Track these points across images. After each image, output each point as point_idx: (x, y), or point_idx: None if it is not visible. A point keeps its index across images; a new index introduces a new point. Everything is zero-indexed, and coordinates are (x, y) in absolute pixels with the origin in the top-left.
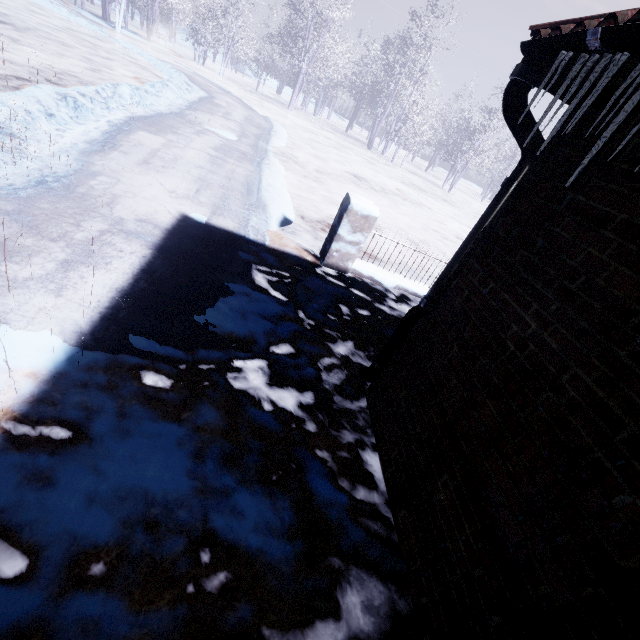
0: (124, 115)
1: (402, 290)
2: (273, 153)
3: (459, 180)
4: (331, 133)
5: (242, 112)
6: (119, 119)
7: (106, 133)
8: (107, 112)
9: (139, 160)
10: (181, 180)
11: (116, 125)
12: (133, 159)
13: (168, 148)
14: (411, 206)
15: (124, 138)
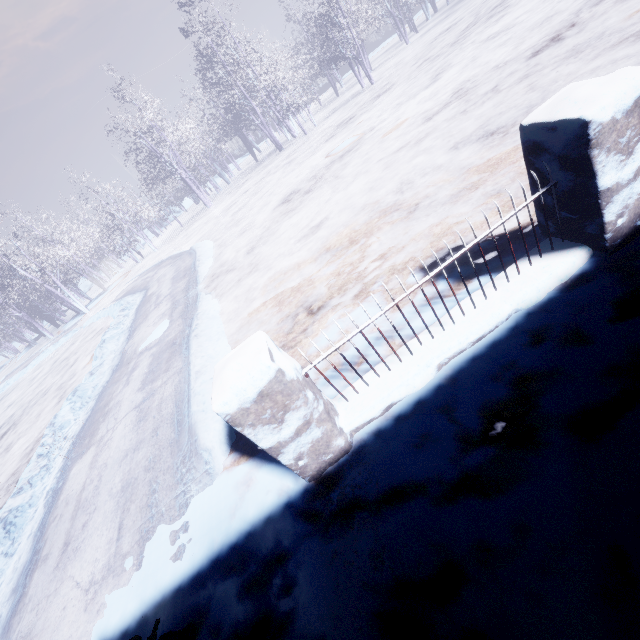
0: (63, 456)
1: (454, 360)
2: (205, 289)
3: (371, 58)
4: (247, 181)
5: (169, 275)
6: (57, 473)
7: (38, 531)
8: (47, 476)
9: (59, 553)
10: (100, 532)
11: (52, 491)
12: (52, 561)
13: (94, 465)
14: (353, 155)
15: (52, 516)
